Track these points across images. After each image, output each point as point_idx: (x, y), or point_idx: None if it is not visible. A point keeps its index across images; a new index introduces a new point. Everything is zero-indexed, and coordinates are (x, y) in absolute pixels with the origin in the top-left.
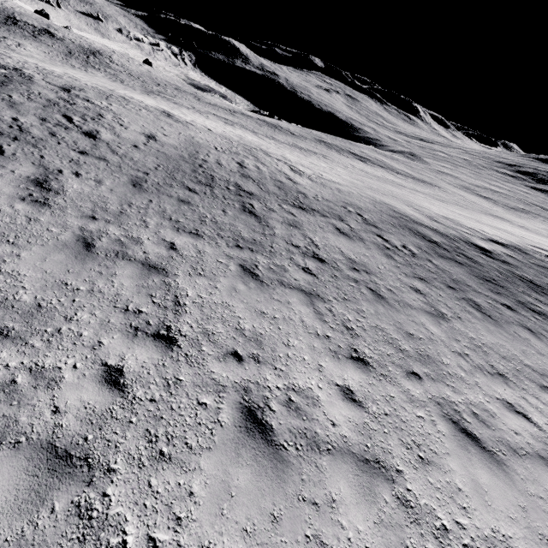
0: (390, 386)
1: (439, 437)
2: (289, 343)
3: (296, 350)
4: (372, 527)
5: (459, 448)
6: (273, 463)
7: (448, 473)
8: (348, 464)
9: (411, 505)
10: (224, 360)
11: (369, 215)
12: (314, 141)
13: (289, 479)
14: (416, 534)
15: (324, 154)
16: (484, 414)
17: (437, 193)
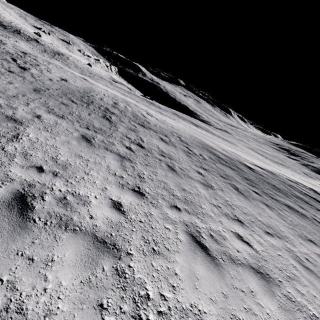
0: (153, 209)
1: (176, 241)
2: (89, 173)
3: (92, 177)
4: (77, 284)
5: (189, 250)
6: (14, 227)
7: (171, 263)
8: (85, 241)
9: (125, 276)
10: (27, 168)
11: (185, 139)
12: (171, 113)
13: (20, 240)
14: (117, 297)
15: (175, 119)
16: (218, 237)
17: (234, 147)
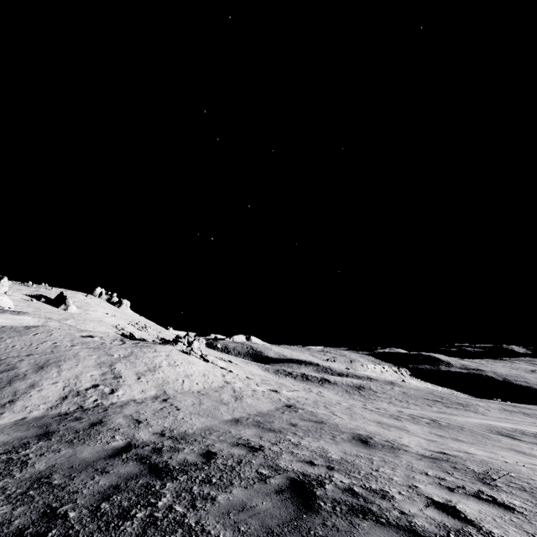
0: None
1: None
2: None
3: None
4: None
5: None
6: None
7: None
8: None
9: None
10: None
11: None
12: None
13: None
14: None
15: None
16: None
17: None
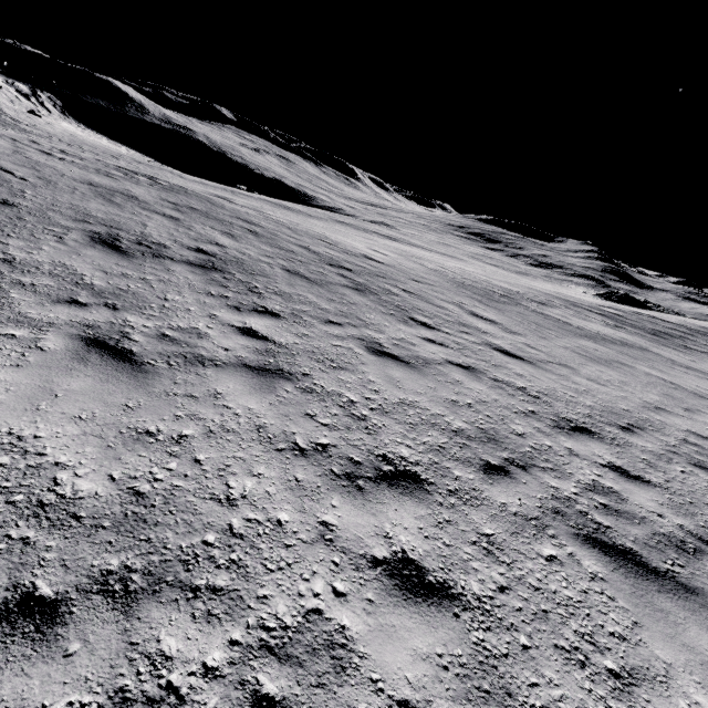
0: None
1: None
2: None
3: None
4: None
5: None
6: None
7: None
8: None
9: None
10: None
11: (553, 300)
12: (336, 222)
13: None
14: None
15: (369, 238)
16: None
17: (476, 267)
